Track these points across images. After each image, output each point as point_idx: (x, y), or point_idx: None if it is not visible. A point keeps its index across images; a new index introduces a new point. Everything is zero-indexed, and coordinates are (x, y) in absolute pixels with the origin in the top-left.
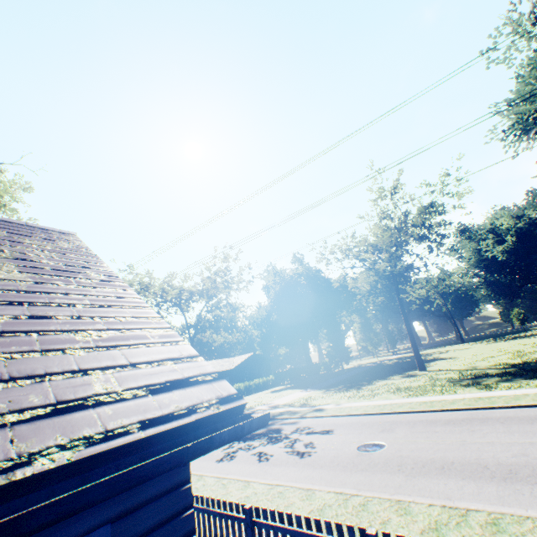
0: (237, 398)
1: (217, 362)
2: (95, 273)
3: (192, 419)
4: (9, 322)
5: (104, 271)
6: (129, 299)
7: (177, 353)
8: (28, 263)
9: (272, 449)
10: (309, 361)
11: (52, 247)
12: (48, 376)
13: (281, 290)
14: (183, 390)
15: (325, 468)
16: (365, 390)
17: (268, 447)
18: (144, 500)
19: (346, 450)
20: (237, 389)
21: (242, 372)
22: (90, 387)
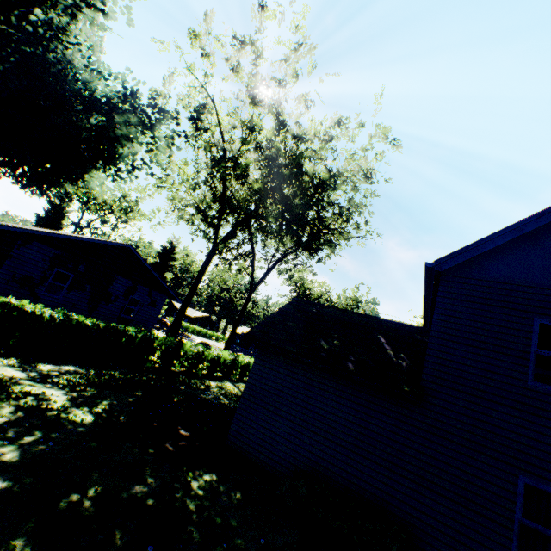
0: None
1: None
2: None
3: None
4: None
5: None
6: None
7: None
8: None
9: None
10: None
11: None
12: None
13: None
14: None
15: None
16: None
17: None
18: None
19: None
20: None
21: None
22: None
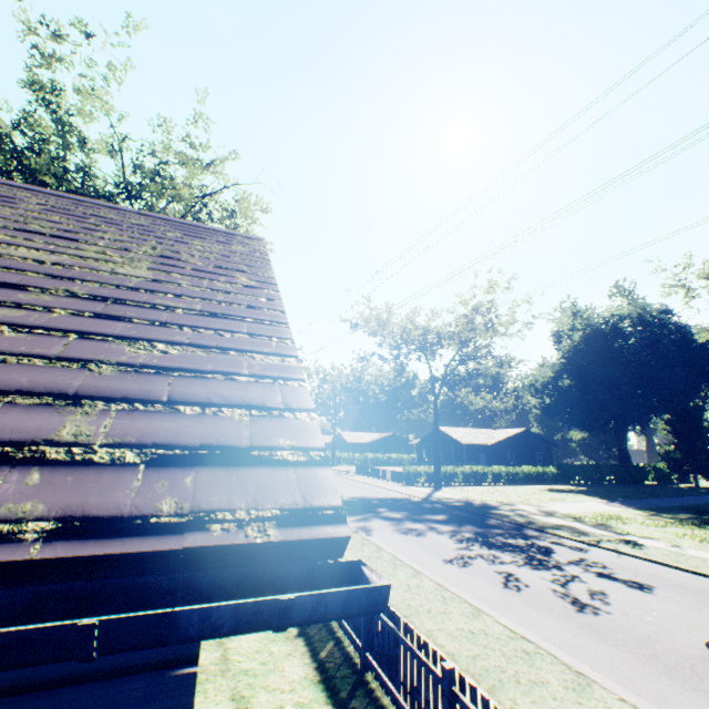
0: (329, 521)
1: (469, 432)
2: (246, 277)
3: (178, 544)
4: (61, 318)
5: (261, 277)
6: (264, 312)
7: (271, 399)
8: (170, 262)
9: (528, 576)
10: (623, 459)
11: (220, 249)
12: (14, 395)
13: (582, 341)
14: (218, 471)
15: (622, 650)
16: None
17: (523, 571)
18: (78, 672)
19: (676, 637)
20: (494, 473)
21: (505, 451)
22: (54, 426)
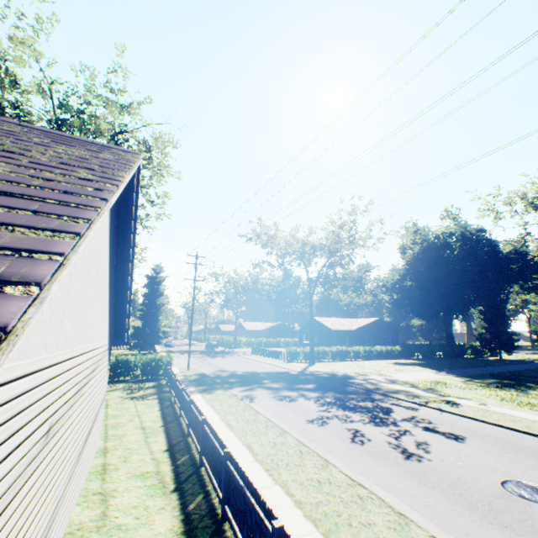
0: None
1: (338, 321)
2: (89, 173)
3: None
4: None
5: (109, 175)
6: (79, 197)
7: None
8: (7, 155)
9: (371, 431)
10: (449, 339)
11: (83, 154)
12: None
13: (421, 252)
14: None
15: (436, 491)
16: (533, 397)
17: (367, 428)
18: None
19: (479, 478)
20: (355, 352)
21: (364, 335)
22: None
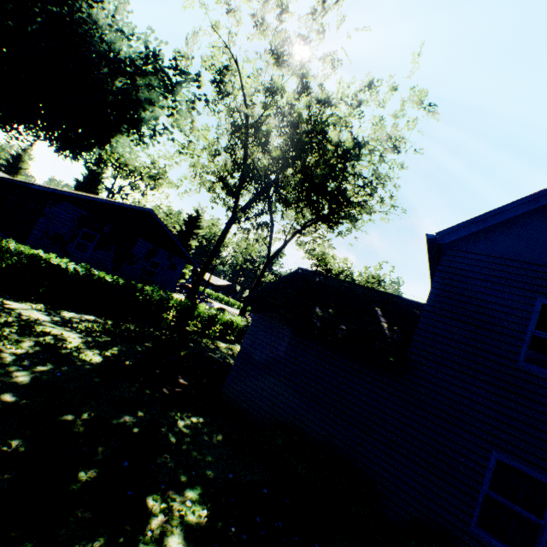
0: None
1: None
2: None
3: None
4: None
5: None
6: None
7: None
8: None
9: None
10: None
11: None
12: None
13: None
14: None
15: None
16: None
17: None
18: None
19: None
20: None
21: None
22: None
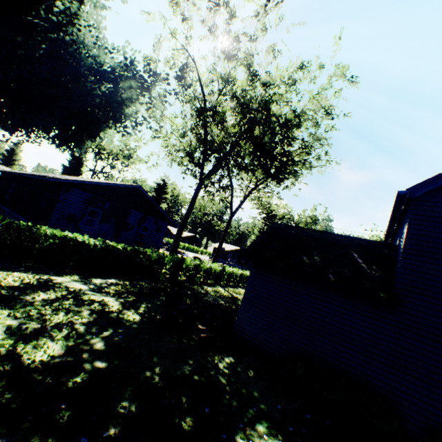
0: None
1: None
2: None
3: None
4: None
5: None
6: None
7: None
8: None
9: None
10: None
11: None
12: None
13: None
14: None
15: None
16: None
17: None
18: None
19: None
20: None
21: None
22: None
